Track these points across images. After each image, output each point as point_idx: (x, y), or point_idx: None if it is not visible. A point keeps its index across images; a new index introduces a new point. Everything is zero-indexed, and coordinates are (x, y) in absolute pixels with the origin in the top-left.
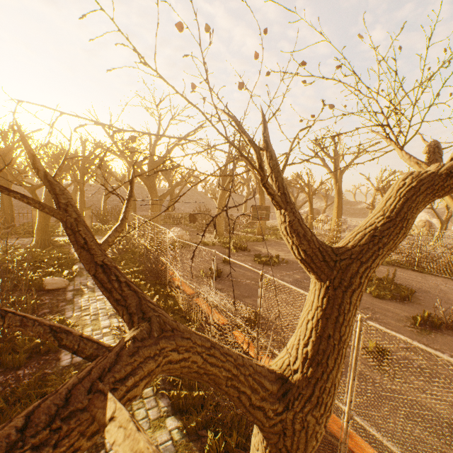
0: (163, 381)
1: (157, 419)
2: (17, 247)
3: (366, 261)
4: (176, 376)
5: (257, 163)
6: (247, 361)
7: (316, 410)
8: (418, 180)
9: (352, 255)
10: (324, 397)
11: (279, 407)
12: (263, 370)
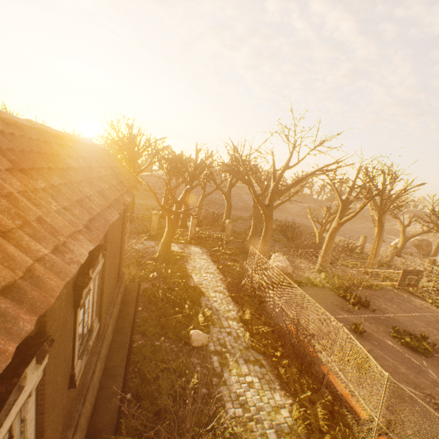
0: None
1: None
2: (143, 255)
3: None
4: None
5: None
6: None
7: None
8: None
9: None
10: None
11: None
12: None
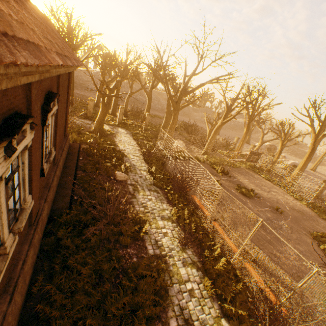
0: (210, 287)
1: (216, 317)
2: (82, 128)
3: None
4: (218, 287)
5: None
6: None
7: None
8: None
9: None
10: None
11: None
12: None
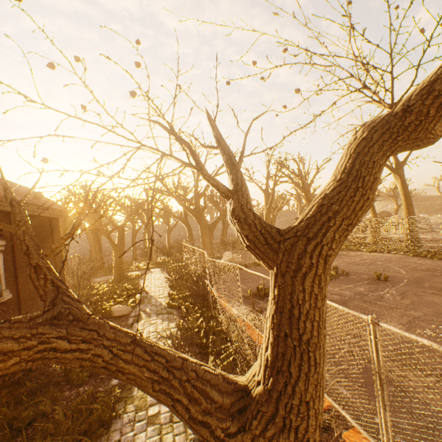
0: None
1: None
2: (102, 283)
3: (314, 236)
4: None
5: (192, 158)
6: (190, 365)
7: (283, 437)
8: (370, 128)
9: (298, 232)
10: (293, 419)
11: (231, 426)
12: (215, 378)
